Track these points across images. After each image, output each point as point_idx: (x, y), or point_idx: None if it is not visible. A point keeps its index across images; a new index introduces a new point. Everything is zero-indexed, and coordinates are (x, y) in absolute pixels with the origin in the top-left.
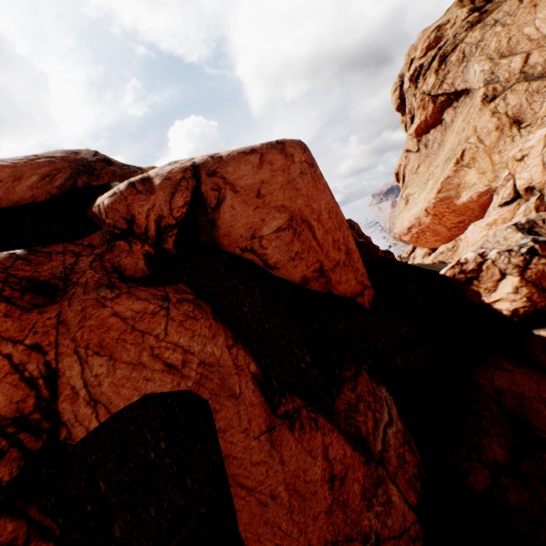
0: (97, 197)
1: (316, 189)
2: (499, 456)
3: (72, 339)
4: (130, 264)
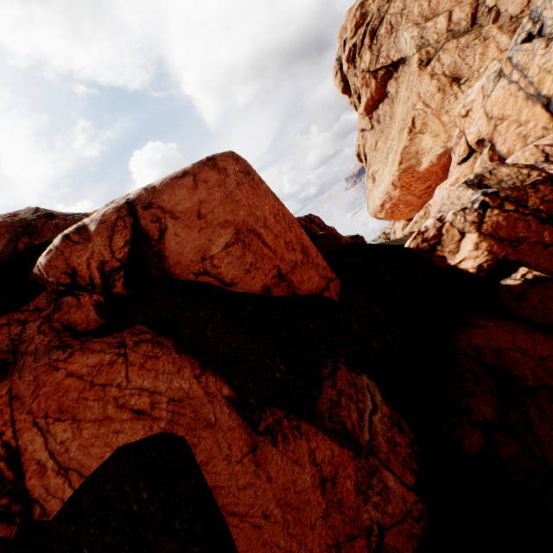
0: (40, 256)
1: (256, 197)
2: (488, 414)
3: (28, 412)
4: (80, 318)
